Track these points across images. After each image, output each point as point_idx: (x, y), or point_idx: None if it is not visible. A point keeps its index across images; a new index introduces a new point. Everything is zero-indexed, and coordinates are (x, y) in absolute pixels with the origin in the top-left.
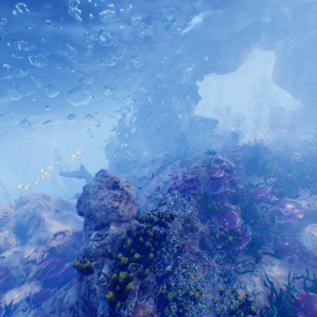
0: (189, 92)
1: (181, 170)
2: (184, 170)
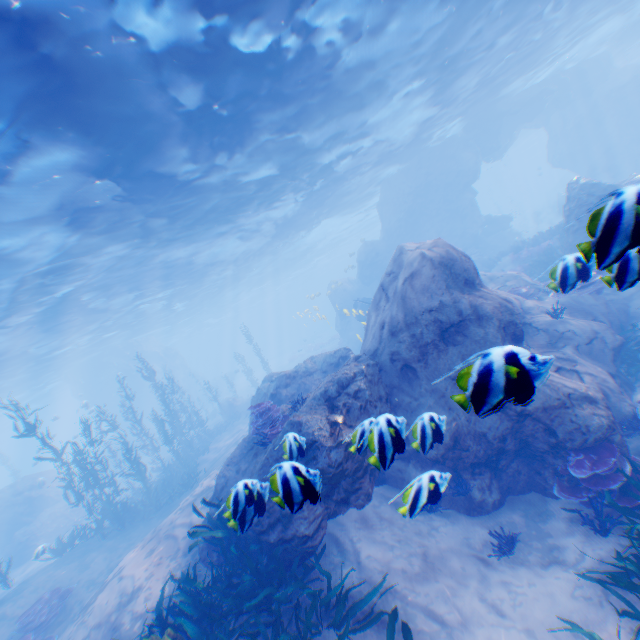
0: (473, 181)
1: (539, 245)
2: (544, 244)
